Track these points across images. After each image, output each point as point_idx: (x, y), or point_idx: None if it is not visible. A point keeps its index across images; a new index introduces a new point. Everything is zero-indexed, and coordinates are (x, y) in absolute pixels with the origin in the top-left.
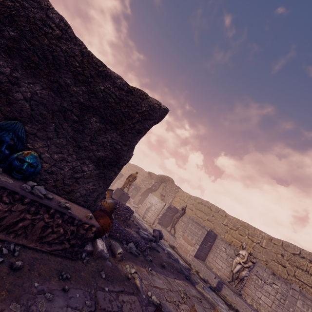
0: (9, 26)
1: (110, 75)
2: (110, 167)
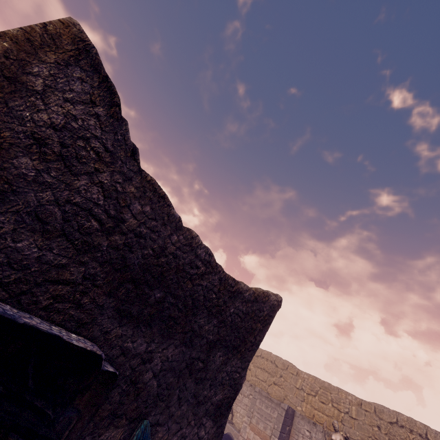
0: (157, 287)
1: (241, 291)
2: (227, 411)
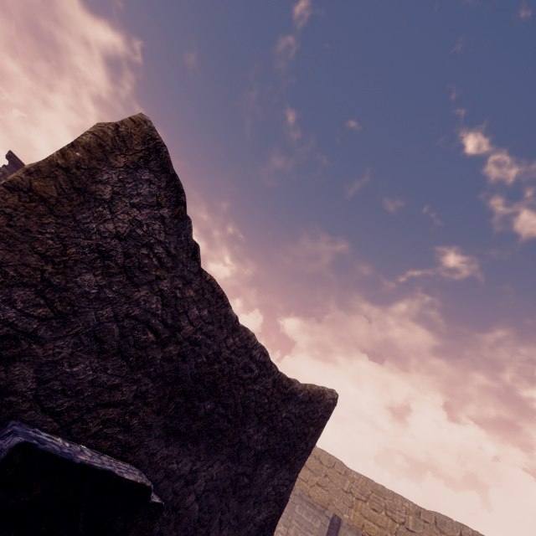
0: (208, 398)
1: (295, 392)
2: (271, 532)
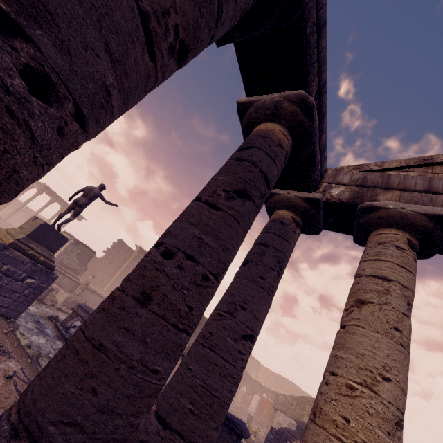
0: None
1: None
2: None
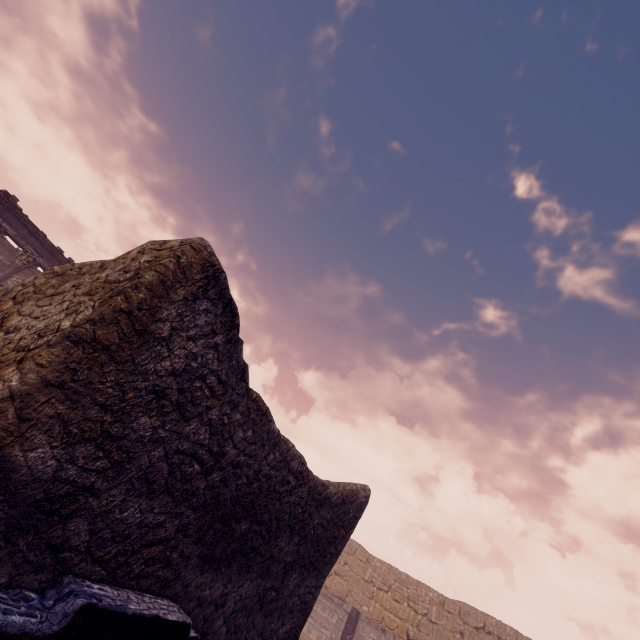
0: (245, 518)
1: (329, 496)
2: None
